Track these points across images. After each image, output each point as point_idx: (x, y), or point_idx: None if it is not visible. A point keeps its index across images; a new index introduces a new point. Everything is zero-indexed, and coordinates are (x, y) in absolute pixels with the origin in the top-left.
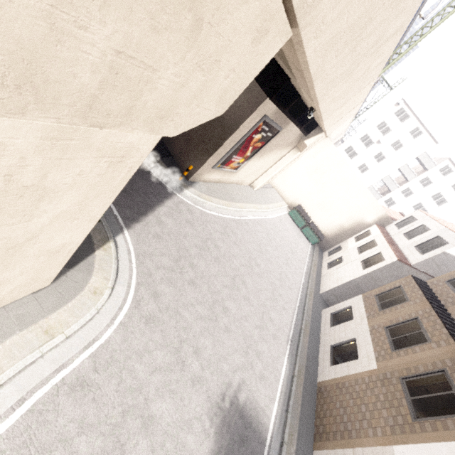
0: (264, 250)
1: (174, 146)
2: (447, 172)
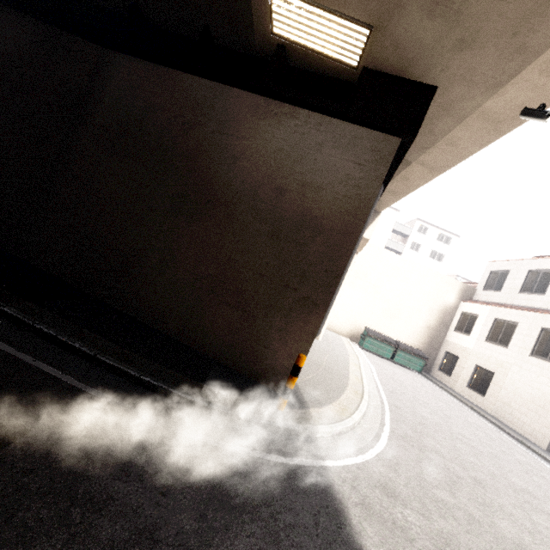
0: (465, 440)
1: (208, 332)
2: (424, 230)
